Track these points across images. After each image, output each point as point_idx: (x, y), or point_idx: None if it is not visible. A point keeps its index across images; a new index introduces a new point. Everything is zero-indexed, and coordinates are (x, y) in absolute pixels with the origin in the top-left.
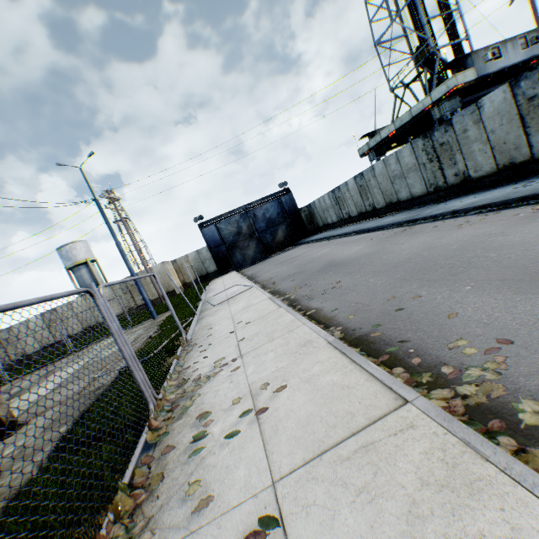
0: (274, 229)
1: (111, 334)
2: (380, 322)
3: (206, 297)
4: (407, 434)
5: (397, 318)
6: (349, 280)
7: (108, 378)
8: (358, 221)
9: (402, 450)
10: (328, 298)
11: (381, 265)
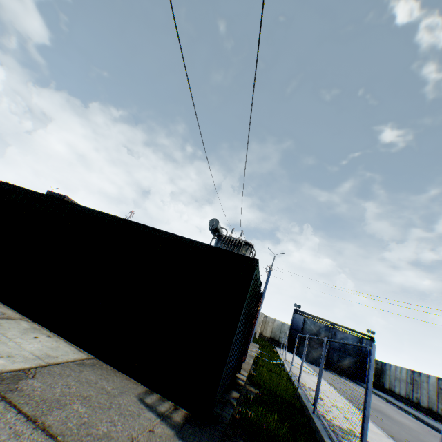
0: (343, 355)
1: (304, 351)
2: (394, 436)
3: (284, 357)
4: (385, 438)
5: (403, 441)
6: (389, 422)
7: (253, 354)
8: (424, 412)
9: (383, 437)
10: (372, 416)
11: (414, 434)
